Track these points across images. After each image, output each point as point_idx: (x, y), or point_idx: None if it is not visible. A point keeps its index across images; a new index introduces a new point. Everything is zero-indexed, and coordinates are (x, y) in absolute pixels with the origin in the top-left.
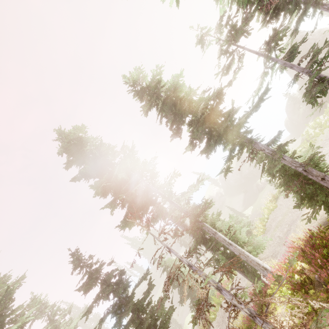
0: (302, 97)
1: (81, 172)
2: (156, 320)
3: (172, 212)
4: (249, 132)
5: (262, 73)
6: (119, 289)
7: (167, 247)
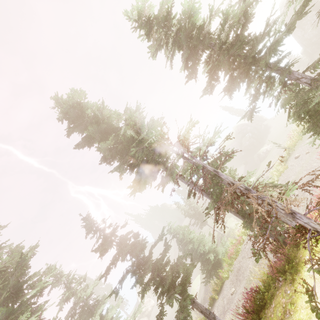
0: (306, 59)
1: (85, 139)
2: (177, 277)
3: (185, 173)
4: (286, 56)
5: (287, 0)
6: (136, 249)
7: (214, 170)
